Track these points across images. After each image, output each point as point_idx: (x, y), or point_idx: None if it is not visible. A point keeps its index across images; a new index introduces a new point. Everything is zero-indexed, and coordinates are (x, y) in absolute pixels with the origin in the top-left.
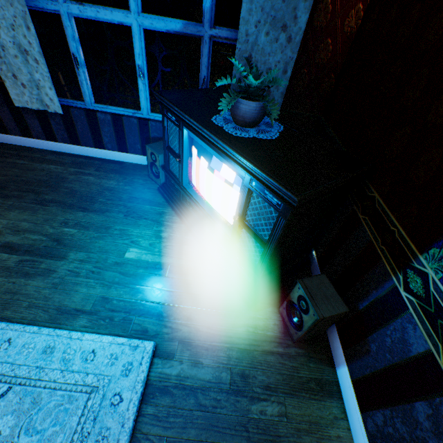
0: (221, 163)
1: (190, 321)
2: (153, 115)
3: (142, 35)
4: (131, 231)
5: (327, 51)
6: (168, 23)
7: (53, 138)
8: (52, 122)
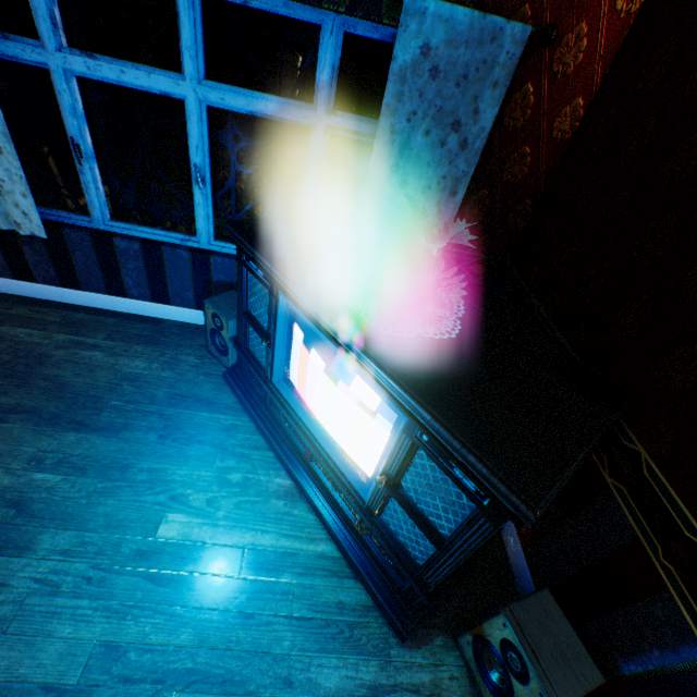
0: (352, 371)
1: (288, 690)
2: (218, 245)
3: (205, 116)
4: (172, 472)
5: (523, 164)
6: (253, 101)
7: (28, 275)
8: (27, 250)
